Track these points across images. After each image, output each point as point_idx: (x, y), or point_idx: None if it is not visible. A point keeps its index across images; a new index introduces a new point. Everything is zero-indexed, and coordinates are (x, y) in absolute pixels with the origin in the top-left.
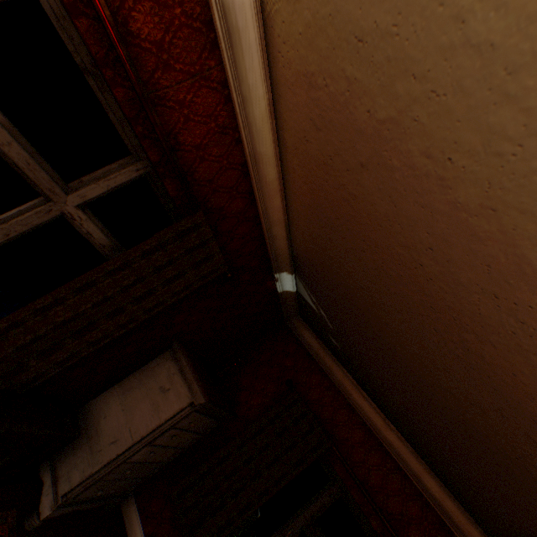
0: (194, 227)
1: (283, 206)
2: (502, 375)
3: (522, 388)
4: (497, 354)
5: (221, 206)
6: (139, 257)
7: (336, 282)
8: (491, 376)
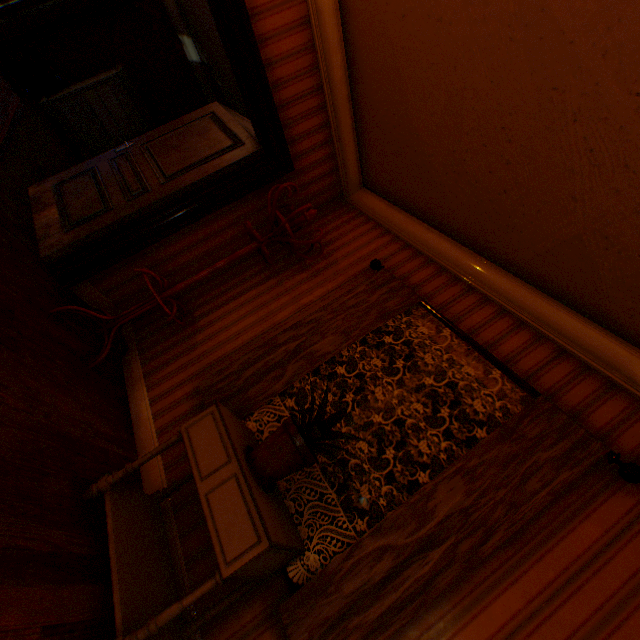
0: None
1: None
2: None
3: None
4: None
5: None
6: None
7: None
8: None
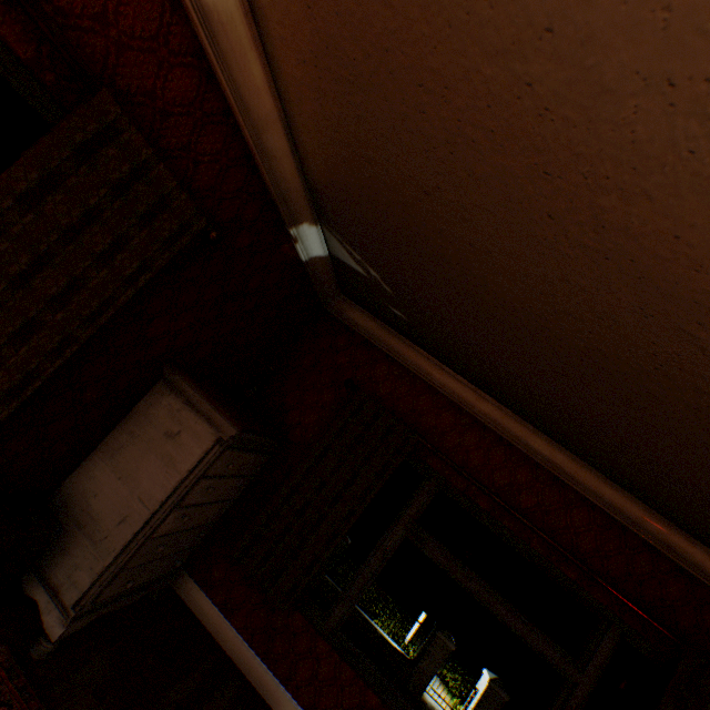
0: (106, 134)
1: (268, 82)
2: (656, 248)
3: (686, 257)
4: (655, 212)
5: (150, 89)
6: (15, 210)
7: (386, 205)
8: (637, 258)
